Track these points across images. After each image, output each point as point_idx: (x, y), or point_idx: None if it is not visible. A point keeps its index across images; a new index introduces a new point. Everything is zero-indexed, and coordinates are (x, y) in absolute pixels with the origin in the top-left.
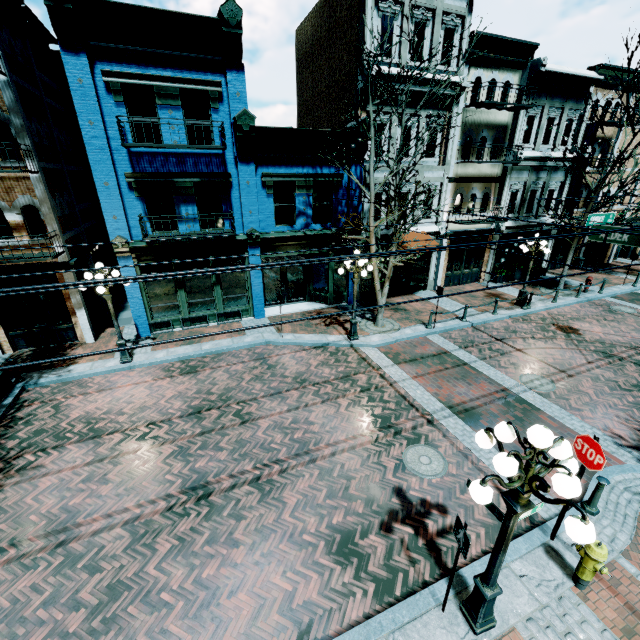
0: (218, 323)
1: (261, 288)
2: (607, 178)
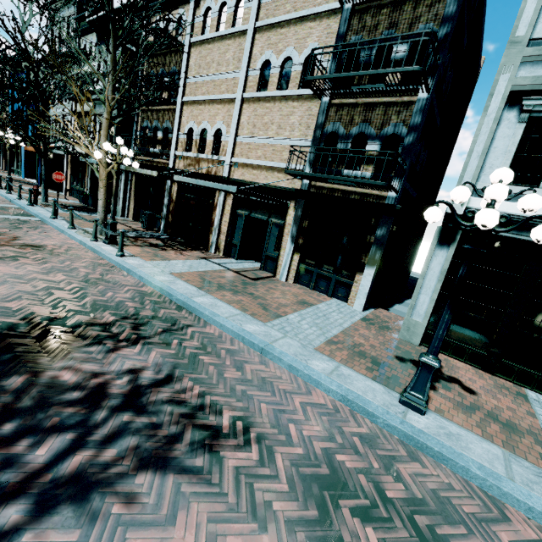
0: (19, 176)
1: (24, 163)
2: (186, 112)
